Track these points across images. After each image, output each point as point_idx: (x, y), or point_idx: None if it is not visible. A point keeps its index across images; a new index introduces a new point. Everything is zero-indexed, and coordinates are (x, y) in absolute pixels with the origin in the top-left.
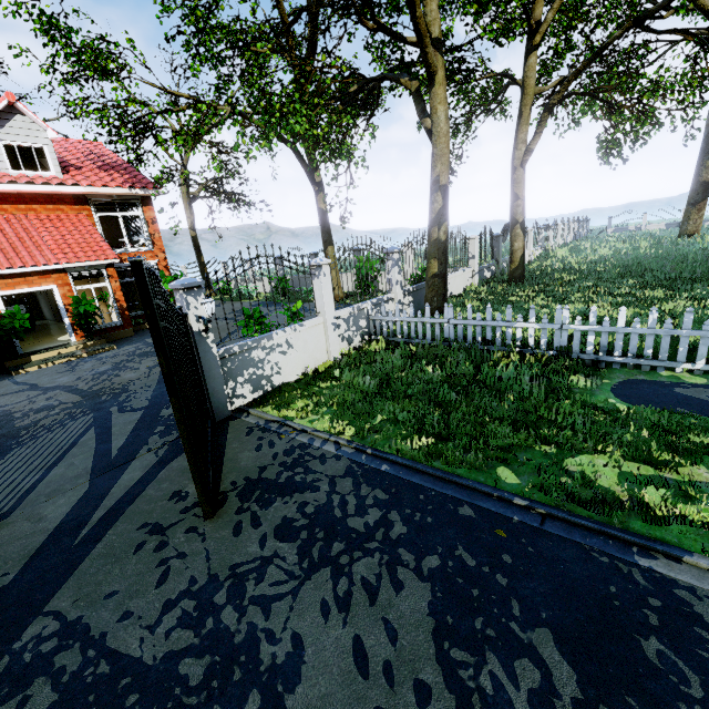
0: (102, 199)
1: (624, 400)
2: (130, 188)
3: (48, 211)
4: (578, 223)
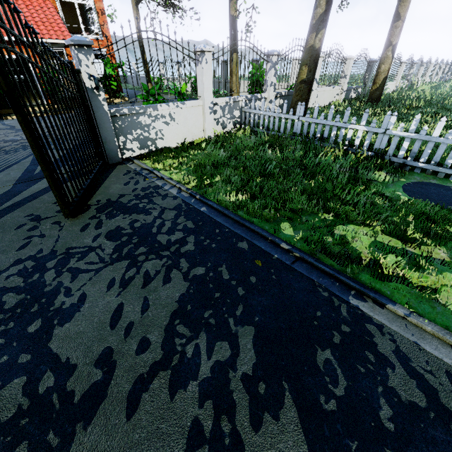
0: None
1: (409, 194)
2: None
3: None
4: (450, 66)
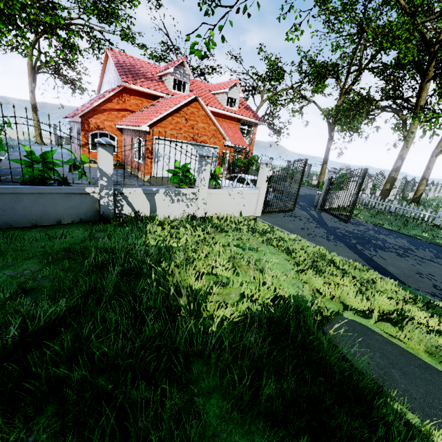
0: (244, 122)
1: None
2: (255, 120)
3: (229, 122)
4: None
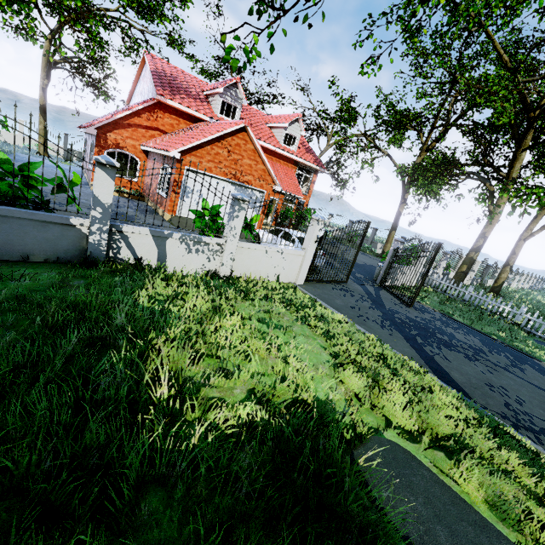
0: (302, 166)
1: (536, 343)
2: (316, 165)
3: (284, 164)
4: (538, 279)
